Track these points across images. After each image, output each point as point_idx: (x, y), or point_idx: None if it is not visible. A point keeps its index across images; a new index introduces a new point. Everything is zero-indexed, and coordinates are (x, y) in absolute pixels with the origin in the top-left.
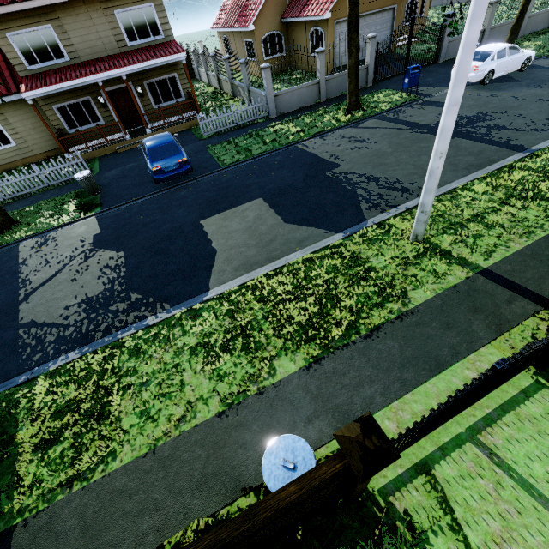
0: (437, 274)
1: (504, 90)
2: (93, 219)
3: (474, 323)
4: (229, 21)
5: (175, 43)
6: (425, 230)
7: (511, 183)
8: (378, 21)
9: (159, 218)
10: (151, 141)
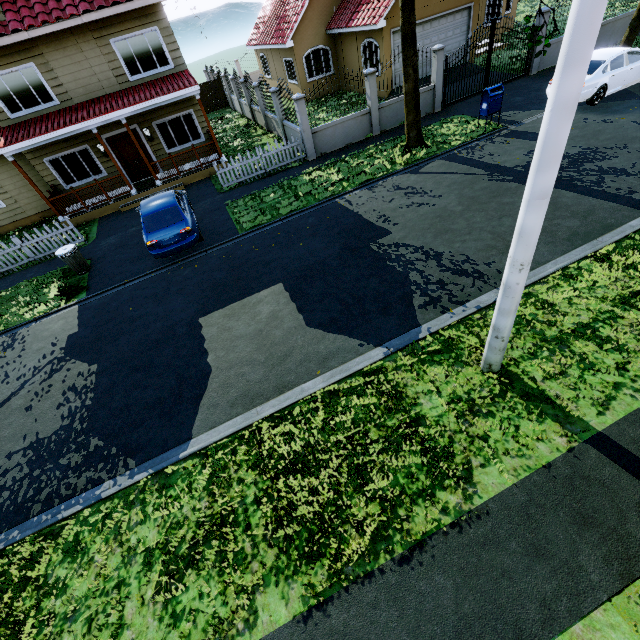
0: (520, 440)
1: (622, 112)
2: (74, 309)
3: (582, 551)
4: (265, 37)
5: (187, 73)
6: (502, 358)
7: (638, 267)
8: (449, 25)
9: (150, 311)
10: (148, 204)
